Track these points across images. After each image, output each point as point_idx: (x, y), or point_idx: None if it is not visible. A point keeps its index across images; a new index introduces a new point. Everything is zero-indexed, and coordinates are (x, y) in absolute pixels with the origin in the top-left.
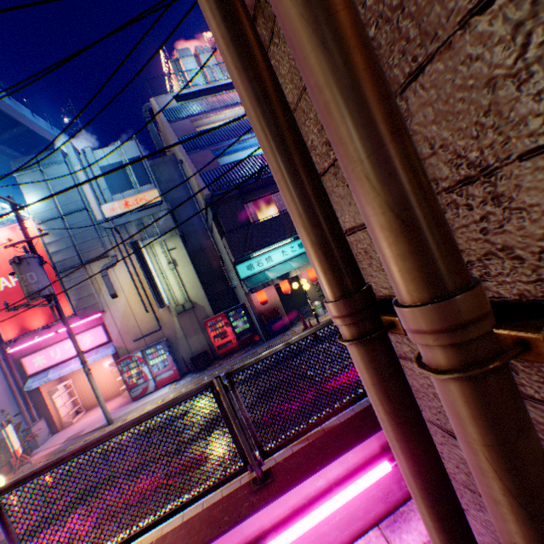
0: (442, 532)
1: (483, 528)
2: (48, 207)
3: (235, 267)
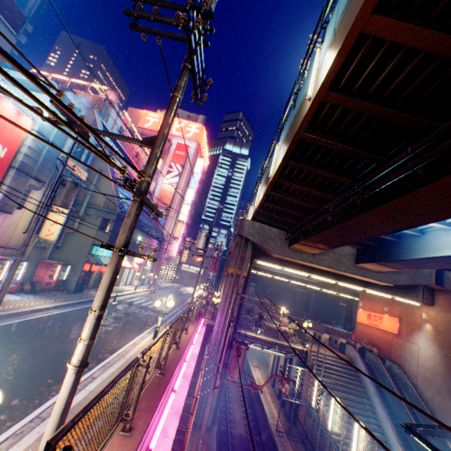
0: (226, 312)
1: (222, 316)
2: (50, 129)
3: (93, 245)
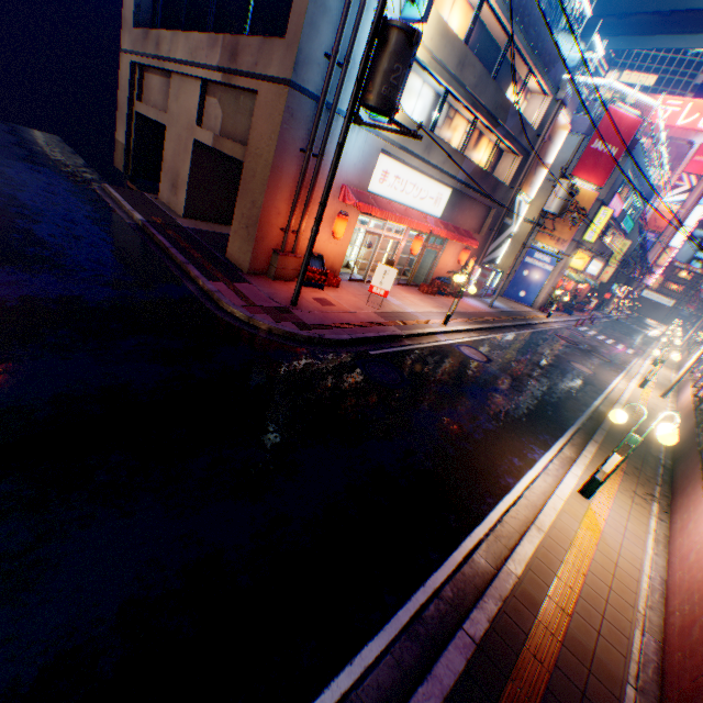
0: None
1: None
2: None
3: (612, 283)
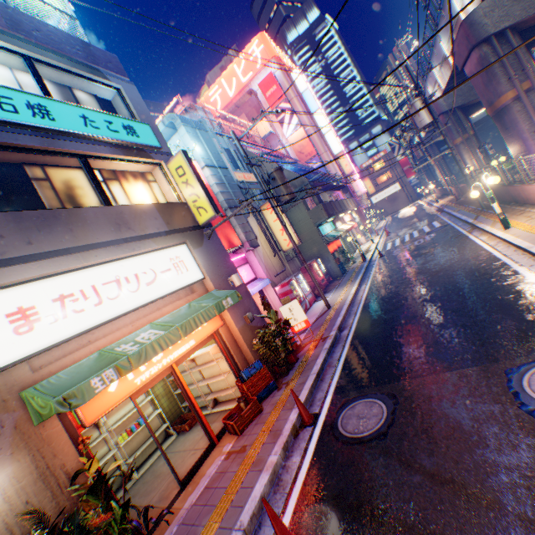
0: None
1: None
2: (207, 157)
3: (317, 228)
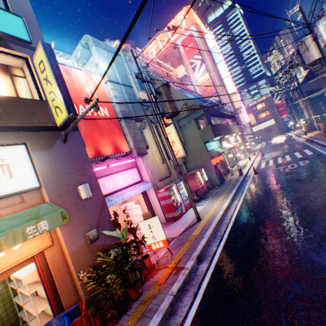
0: None
1: None
2: (112, 74)
3: (204, 144)
